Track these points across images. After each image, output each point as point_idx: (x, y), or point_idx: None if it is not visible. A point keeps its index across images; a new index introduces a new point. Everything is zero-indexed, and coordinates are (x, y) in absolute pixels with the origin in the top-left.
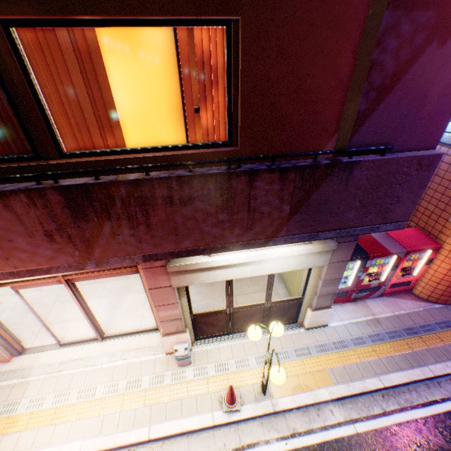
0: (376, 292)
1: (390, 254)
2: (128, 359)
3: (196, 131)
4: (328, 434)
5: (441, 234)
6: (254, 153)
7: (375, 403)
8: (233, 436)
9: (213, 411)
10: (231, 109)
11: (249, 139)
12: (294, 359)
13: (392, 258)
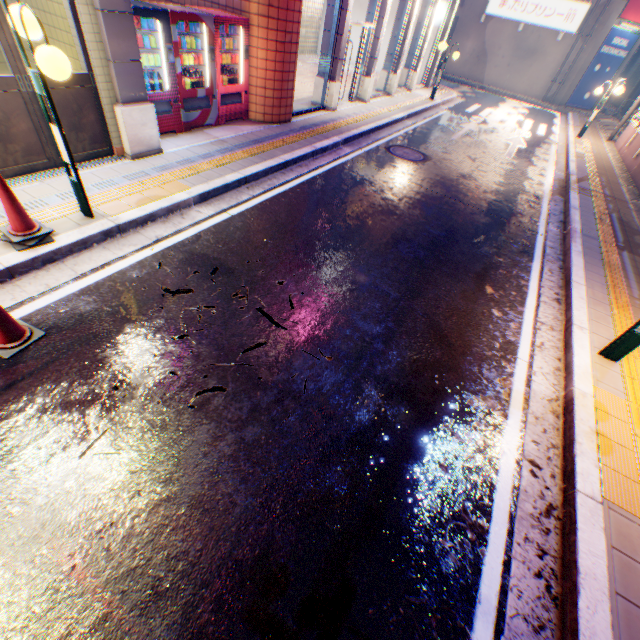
0: (211, 113)
1: (196, 17)
2: None
3: None
4: (202, 227)
5: (244, 3)
6: None
7: (243, 195)
8: (61, 274)
9: None
10: None
11: None
12: (129, 184)
13: (205, 39)
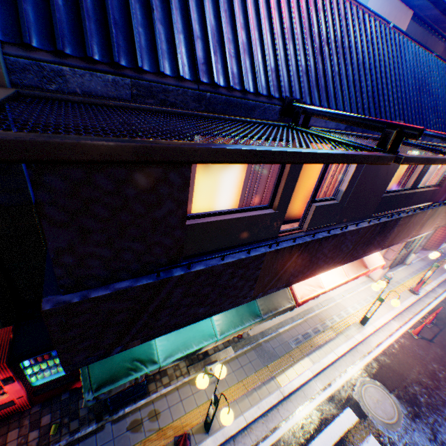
0: None
1: None
2: (363, 286)
3: (423, 179)
4: (442, 295)
5: None
6: (441, 189)
7: (444, 285)
8: (422, 302)
9: (412, 296)
10: (445, 175)
11: (444, 185)
12: (414, 275)
13: None
